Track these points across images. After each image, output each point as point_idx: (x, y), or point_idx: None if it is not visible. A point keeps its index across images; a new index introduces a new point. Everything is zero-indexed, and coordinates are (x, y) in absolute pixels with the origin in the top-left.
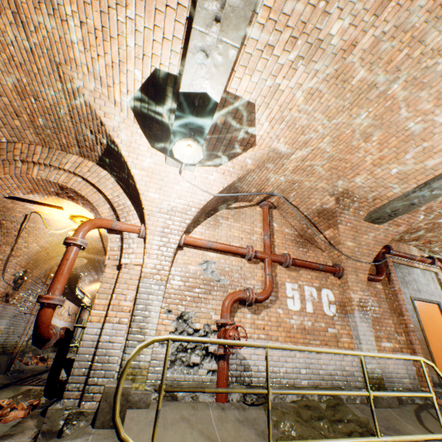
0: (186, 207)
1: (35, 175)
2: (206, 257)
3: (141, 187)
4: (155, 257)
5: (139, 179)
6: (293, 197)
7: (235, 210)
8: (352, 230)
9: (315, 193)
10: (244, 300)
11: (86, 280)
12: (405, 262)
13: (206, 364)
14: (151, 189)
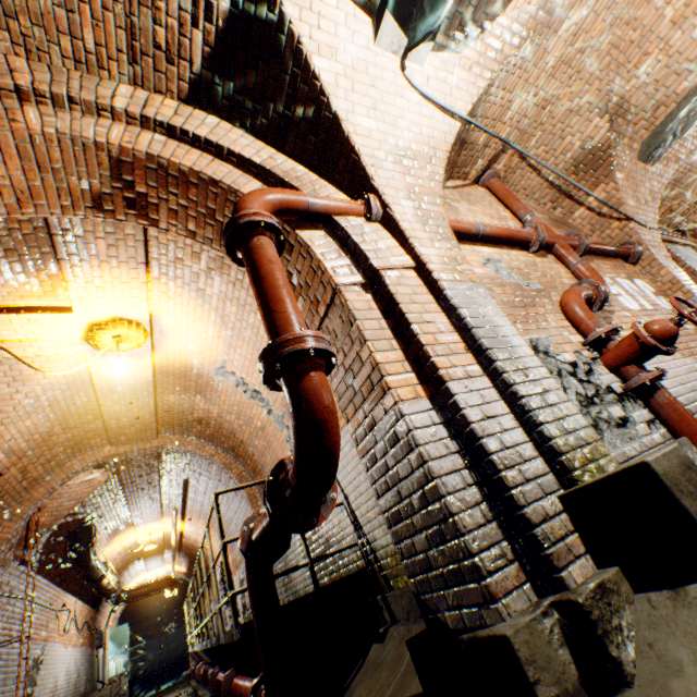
0: (427, 149)
1: (36, 125)
2: (481, 254)
3: (340, 103)
4: (432, 245)
5: (331, 85)
6: (534, 146)
7: (455, 190)
8: (628, 179)
9: (575, 120)
10: (589, 299)
11: (102, 532)
12: (665, 237)
13: (633, 415)
14: (358, 109)
